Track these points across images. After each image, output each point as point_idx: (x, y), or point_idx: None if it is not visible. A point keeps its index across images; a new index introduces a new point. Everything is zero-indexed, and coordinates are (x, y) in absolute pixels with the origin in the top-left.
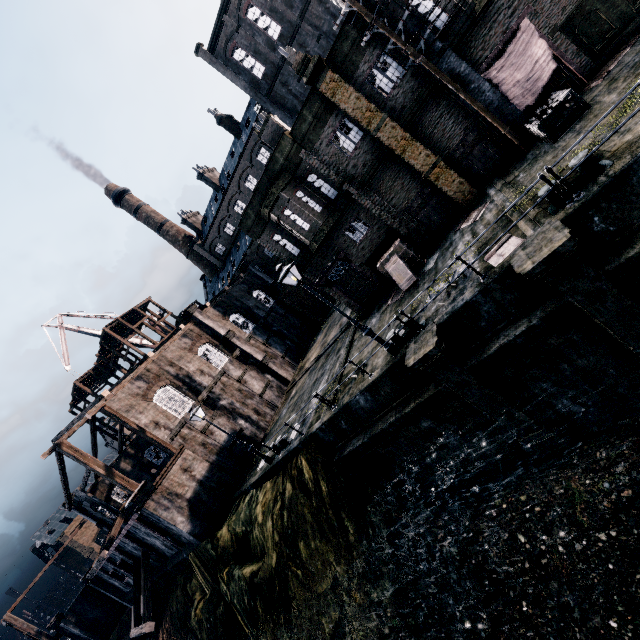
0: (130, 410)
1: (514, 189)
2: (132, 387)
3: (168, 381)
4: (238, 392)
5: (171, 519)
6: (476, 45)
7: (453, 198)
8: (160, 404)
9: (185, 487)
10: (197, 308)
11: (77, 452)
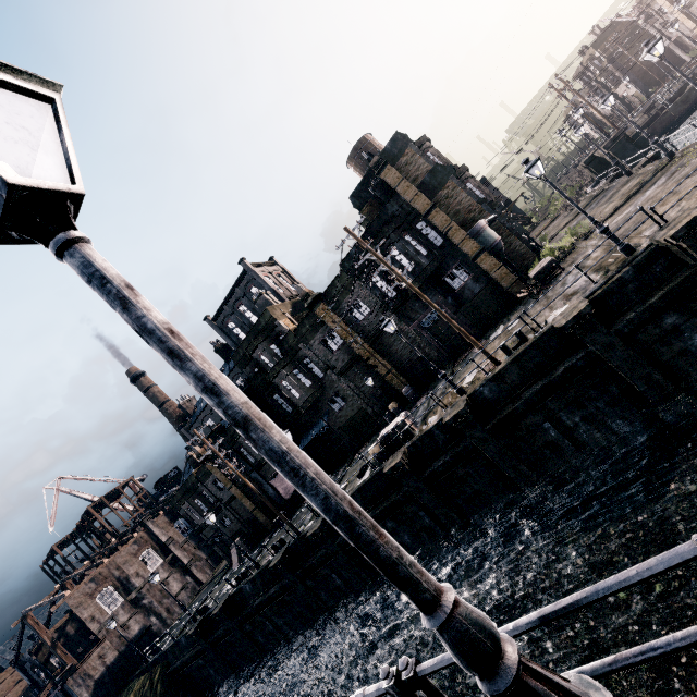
0: (79, 606)
1: (263, 546)
2: (86, 587)
3: (111, 582)
4: (159, 592)
5: (80, 694)
6: (266, 471)
7: (264, 524)
8: (100, 601)
9: (97, 670)
10: (151, 518)
11: (37, 624)
